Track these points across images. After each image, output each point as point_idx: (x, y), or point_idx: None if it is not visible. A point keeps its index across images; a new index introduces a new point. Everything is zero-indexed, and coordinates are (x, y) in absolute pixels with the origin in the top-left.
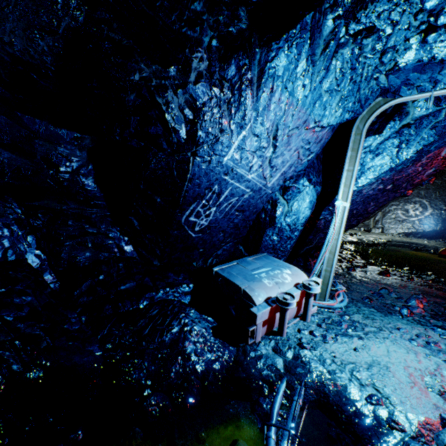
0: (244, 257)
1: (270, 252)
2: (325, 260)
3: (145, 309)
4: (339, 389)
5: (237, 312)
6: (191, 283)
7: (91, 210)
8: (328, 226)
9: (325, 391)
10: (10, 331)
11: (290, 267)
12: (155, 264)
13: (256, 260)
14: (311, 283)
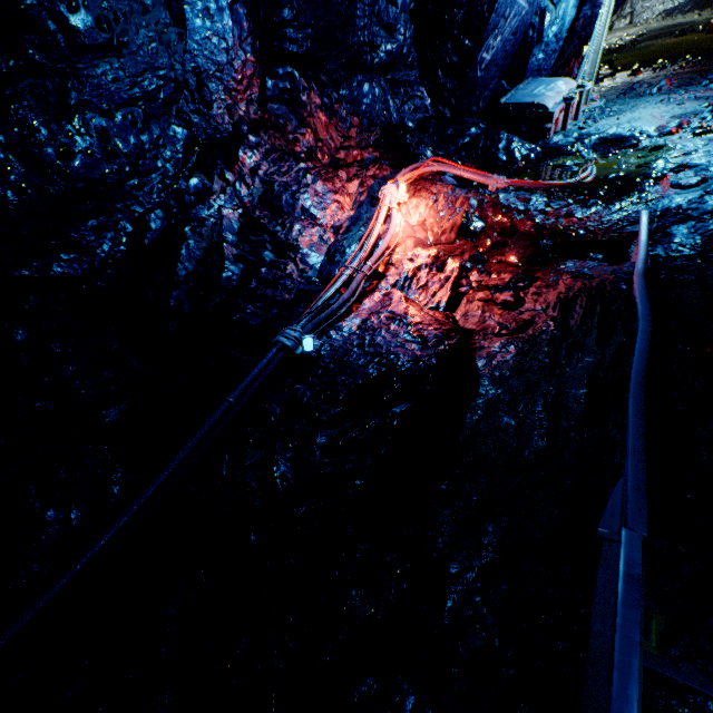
0: (506, 93)
1: (534, 76)
2: (589, 63)
3: (475, 139)
4: (611, 135)
5: (529, 127)
6: (484, 122)
7: (411, 74)
8: (585, 27)
9: (603, 138)
10: (437, 153)
11: (561, 80)
12: (447, 118)
13: (528, 86)
14: (584, 83)
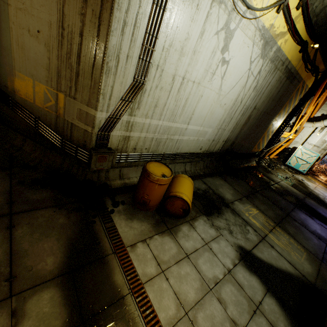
0: None
1: None
2: None
3: None
4: None
5: None
6: None
7: None
8: None
9: None
10: None
11: None
12: None
13: None
14: None
